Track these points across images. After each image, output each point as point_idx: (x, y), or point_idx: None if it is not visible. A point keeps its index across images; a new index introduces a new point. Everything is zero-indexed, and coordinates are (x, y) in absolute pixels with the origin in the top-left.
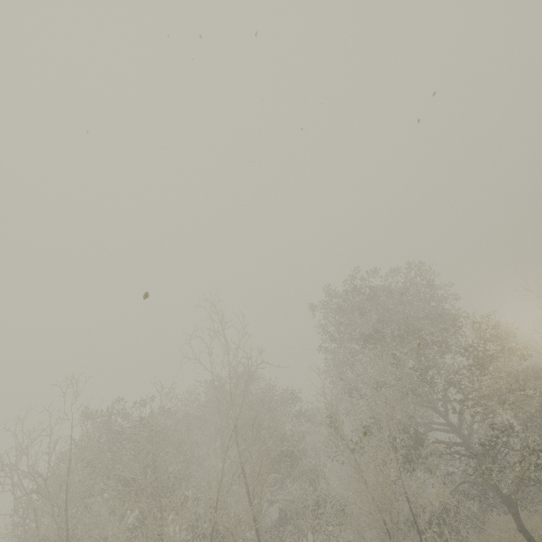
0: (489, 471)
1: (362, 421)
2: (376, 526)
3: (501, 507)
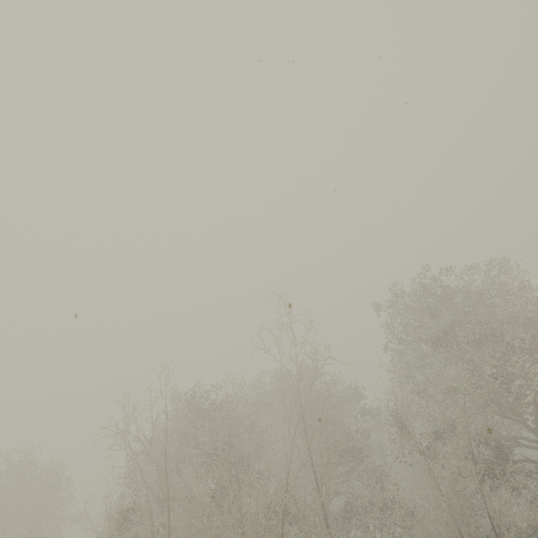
0: None
1: (435, 427)
2: (451, 536)
3: None
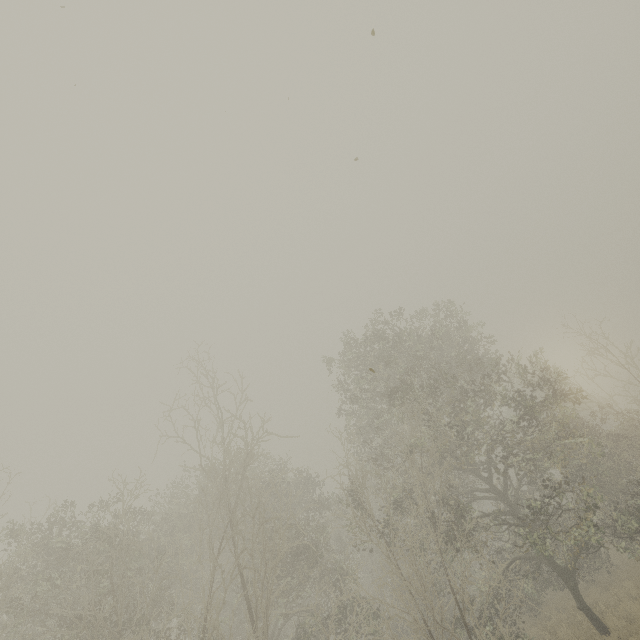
0: (541, 540)
1: (393, 496)
2: (415, 629)
3: (556, 582)
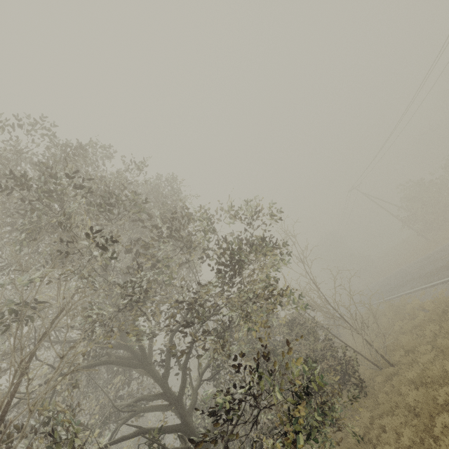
0: None
1: None
2: None
3: None
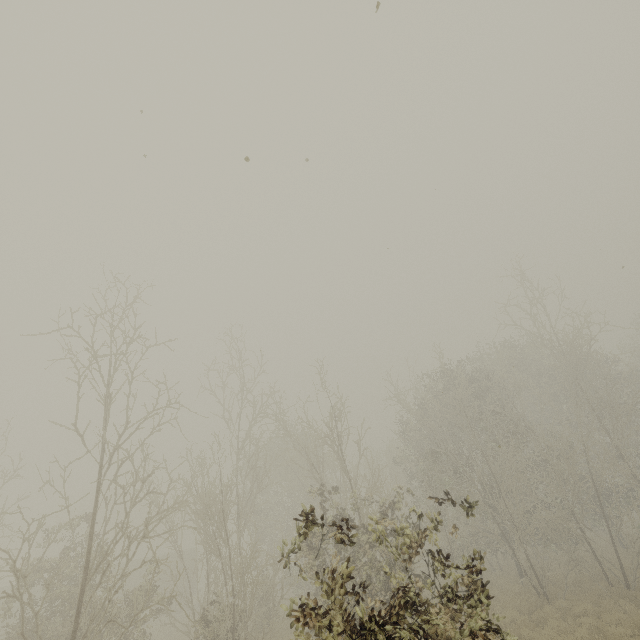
0: None
1: None
2: None
3: None
